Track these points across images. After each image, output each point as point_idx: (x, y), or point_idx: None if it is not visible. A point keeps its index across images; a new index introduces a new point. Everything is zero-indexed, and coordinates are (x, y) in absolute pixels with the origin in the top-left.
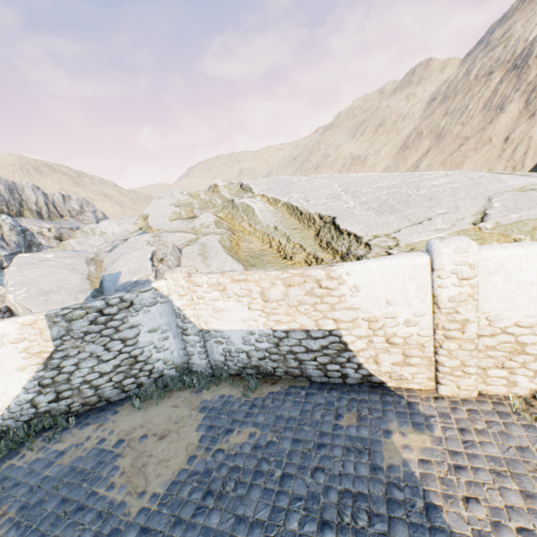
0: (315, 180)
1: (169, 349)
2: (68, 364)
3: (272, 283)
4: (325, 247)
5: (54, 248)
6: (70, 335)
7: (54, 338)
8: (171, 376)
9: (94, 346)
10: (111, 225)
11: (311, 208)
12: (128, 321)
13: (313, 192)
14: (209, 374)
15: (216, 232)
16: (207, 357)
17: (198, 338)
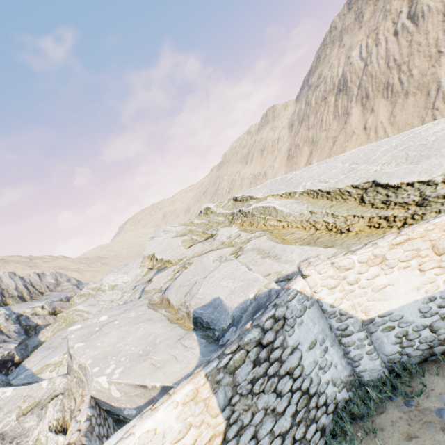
0: (312, 169)
1: (332, 363)
2: (245, 441)
3: (443, 230)
4: (384, 206)
5: (53, 324)
6: (238, 392)
7: (221, 407)
8: (344, 400)
9: (265, 397)
10: (116, 276)
11: (338, 184)
12: (287, 344)
13: (322, 175)
14: (392, 375)
15: (255, 236)
16: (377, 354)
17: (363, 334)
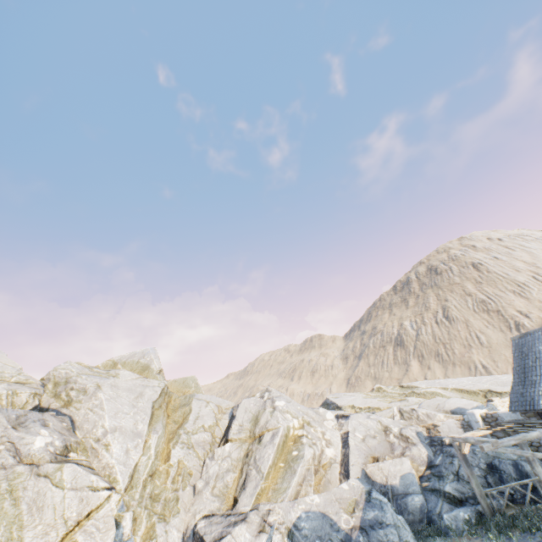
0: (450, 380)
1: None
2: None
3: None
4: None
5: None
6: None
7: None
8: None
9: None
10: None
11: (471, 388)
12: None
13: (459, 384)
14: None
15: None
16: None
17: None
